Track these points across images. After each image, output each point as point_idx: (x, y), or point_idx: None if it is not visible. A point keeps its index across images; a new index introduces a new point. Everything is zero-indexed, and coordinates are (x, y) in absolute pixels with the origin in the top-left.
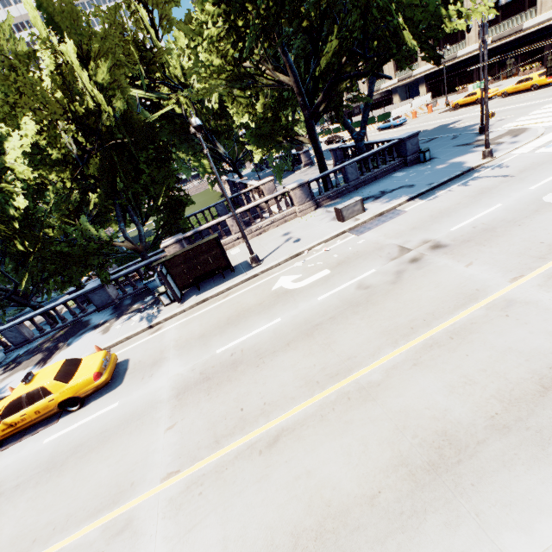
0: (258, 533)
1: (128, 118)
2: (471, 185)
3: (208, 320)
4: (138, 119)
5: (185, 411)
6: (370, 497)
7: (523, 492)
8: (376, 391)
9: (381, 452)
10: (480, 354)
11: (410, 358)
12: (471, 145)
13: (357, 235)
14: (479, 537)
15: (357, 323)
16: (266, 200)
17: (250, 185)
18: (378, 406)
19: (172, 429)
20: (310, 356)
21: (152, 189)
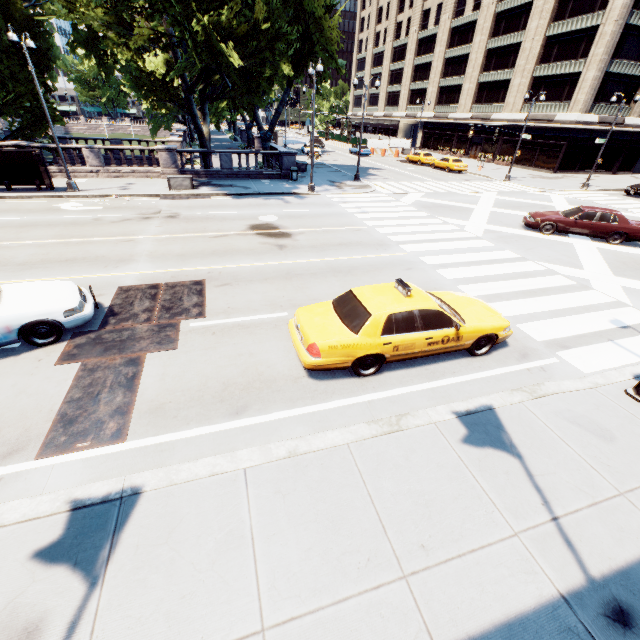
0: None
1: (9, 4)
2: (266, 200)
3: None
4: (20, 10)
5: None
6: None
7: None
8: (3, 248)
9: None
10: (73, 249)
11: (44, 244)
12: (333, 183)
13: (160, 199)
14: None
15: (56, 229)
16: (130, 148)
17: None
18: None
19: None
20: (3, 233)
21: (11, 85)
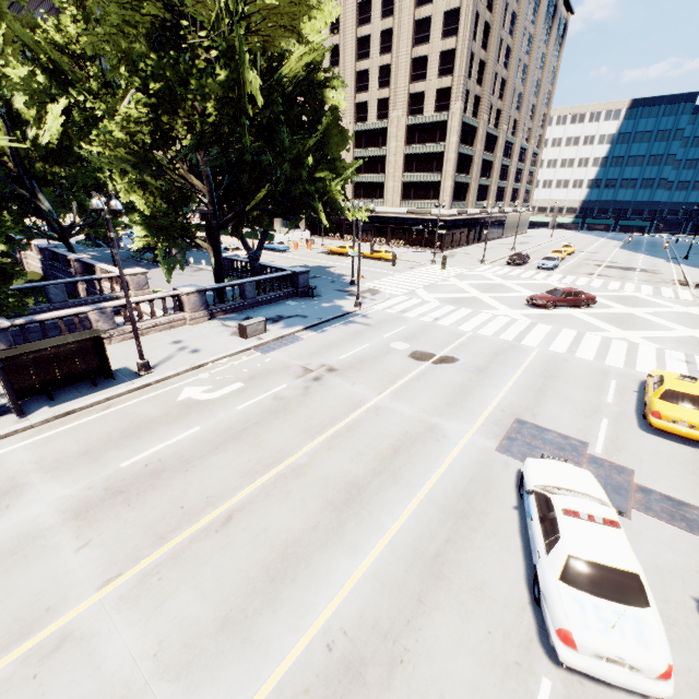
0: (234, 577)
1: None
2: (349, 326)
3: (88, 435)
4: None
5: (99, 527)
6: (313, 527)
7: (389, 498)
8: (305, 469)
9: (316, 502)
10: (365, 438)
11: (325, 445)
12: (346, 292)
13: (263, 353)
14: (372, 523)
15: (280, 425)
16: (151, 298)
17: (102, 268)
18: (308, 478)
19: (87, 546)
20: (243, 454)
21: None
